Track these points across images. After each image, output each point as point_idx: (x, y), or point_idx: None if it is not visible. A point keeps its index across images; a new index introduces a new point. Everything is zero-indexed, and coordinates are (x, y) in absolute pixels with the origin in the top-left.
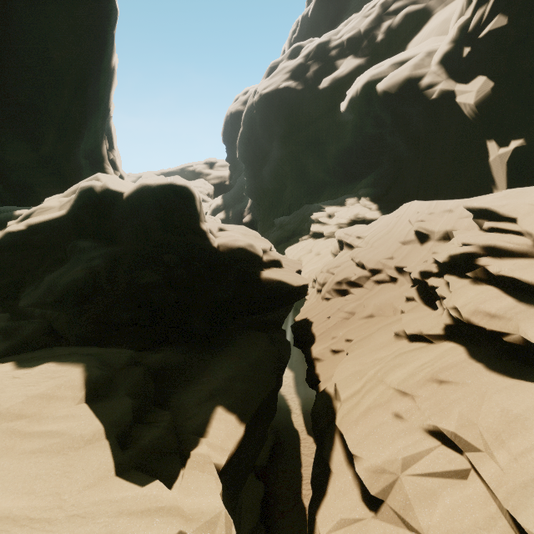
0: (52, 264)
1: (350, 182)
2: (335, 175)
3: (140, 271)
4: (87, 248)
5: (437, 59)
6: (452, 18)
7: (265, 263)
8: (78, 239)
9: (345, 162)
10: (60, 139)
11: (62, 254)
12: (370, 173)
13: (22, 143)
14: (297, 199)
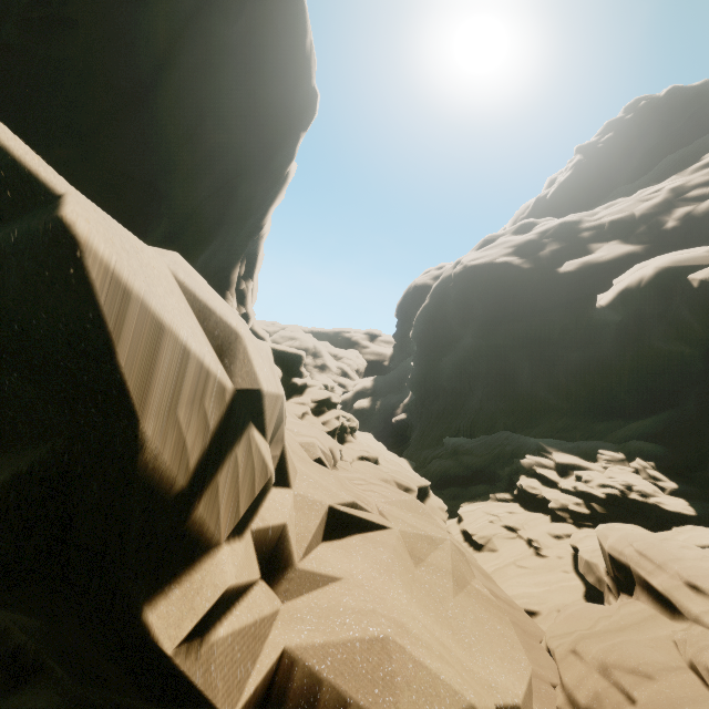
0: None
1: (601, 418)
2: (570, 399)
3: None
4: None
5: None
6: None
7: None
8: None
9: (593, 382)
10: (171, 239)
11: None
12: (646, 413)
13: None
14: (488, 416)
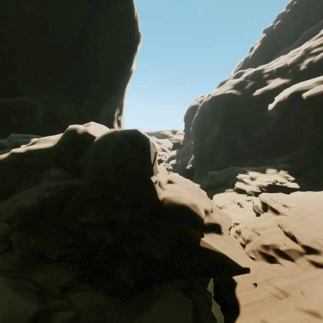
0: (32, 183)
1: (270, 157)
2: (258, 150)
3: (86, 209)
4: (53, 177)
5: None
6: None
7: (205, 225)
8: (55, 167)
9: (267, 142)
10: (92, 104)
11: (42, 176)
12: (287, 153)
13: (71, 104)
14: (225, 161)
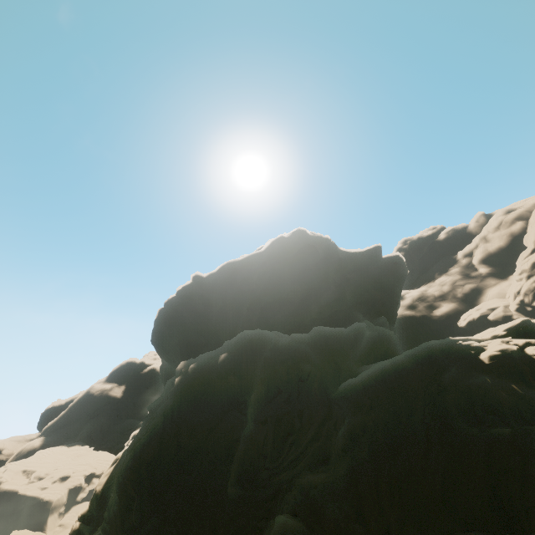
0: None
1: None
2: None
3: None
4: None
5: (514, 310)
6: (511, 296)
7: None
8: None
9: None
10: None
11: None
12: None
13: None
14: None
